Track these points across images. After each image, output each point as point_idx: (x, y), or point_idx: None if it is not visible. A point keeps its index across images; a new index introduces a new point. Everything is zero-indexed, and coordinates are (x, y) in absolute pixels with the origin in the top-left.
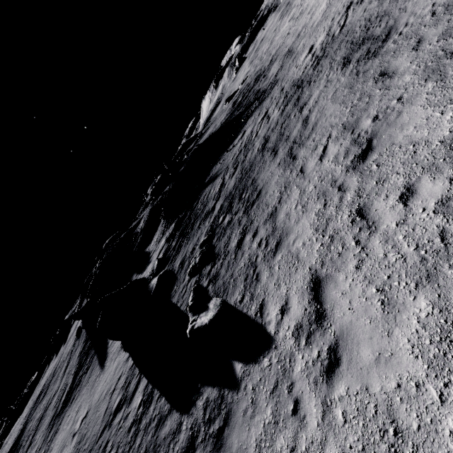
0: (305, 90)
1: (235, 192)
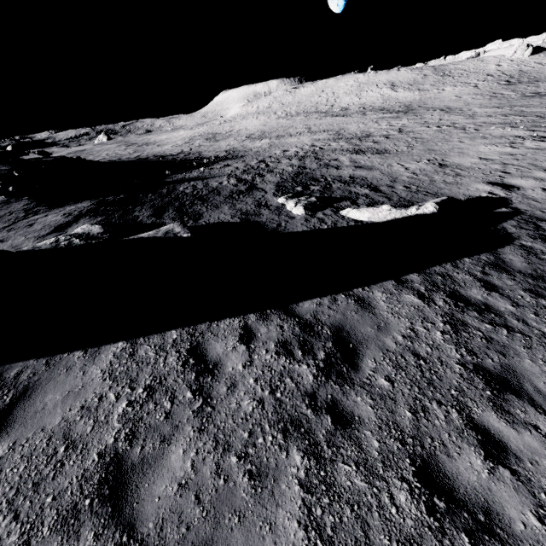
0: (322, 157)
1: (296, 180)
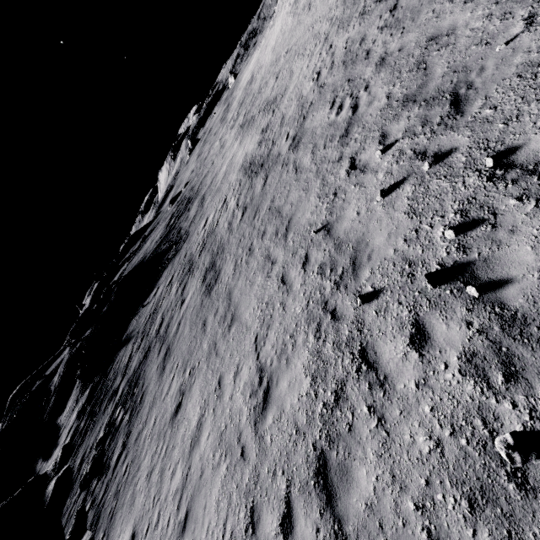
0: (189, 281)
1: (133, 379)
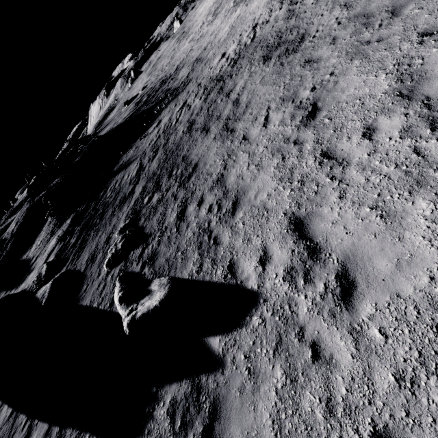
0: (228, 82)
1: (161, 172)
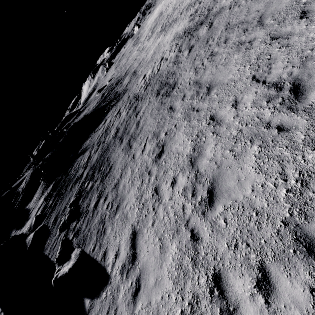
0: (139, 103)
1: (96, 165)
